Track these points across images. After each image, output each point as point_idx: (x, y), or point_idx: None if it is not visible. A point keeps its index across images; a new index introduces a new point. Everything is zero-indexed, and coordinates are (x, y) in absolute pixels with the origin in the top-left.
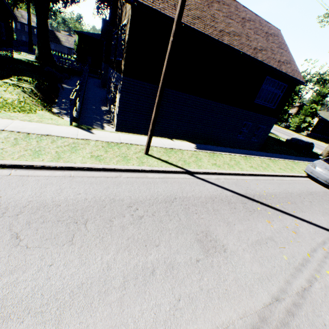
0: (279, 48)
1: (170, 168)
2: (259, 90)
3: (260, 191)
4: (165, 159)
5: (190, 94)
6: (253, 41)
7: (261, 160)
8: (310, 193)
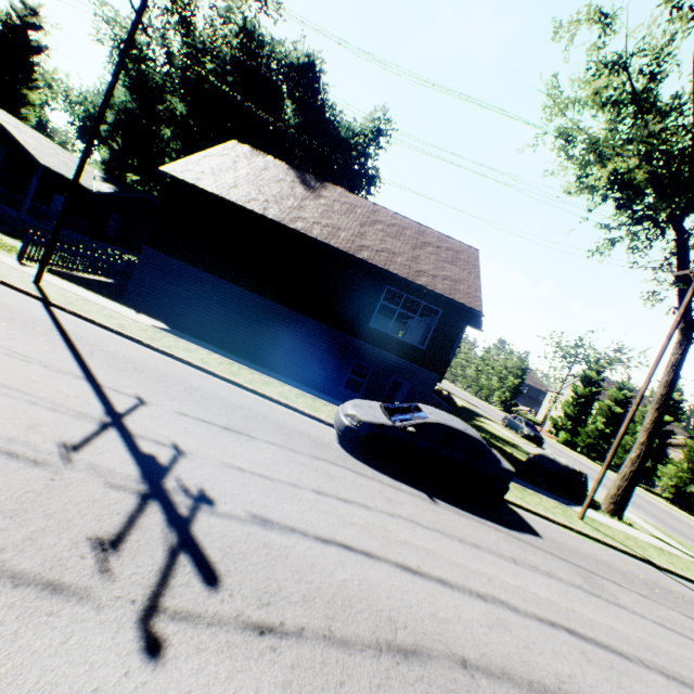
0: (446, 262)
1: (26, 289)
2: (377, 307)
3: (116, 348)
4: (52, 292)
5: (241, 287)
6: (370, 241)
7: (277, 383)
8: (247, 408)
